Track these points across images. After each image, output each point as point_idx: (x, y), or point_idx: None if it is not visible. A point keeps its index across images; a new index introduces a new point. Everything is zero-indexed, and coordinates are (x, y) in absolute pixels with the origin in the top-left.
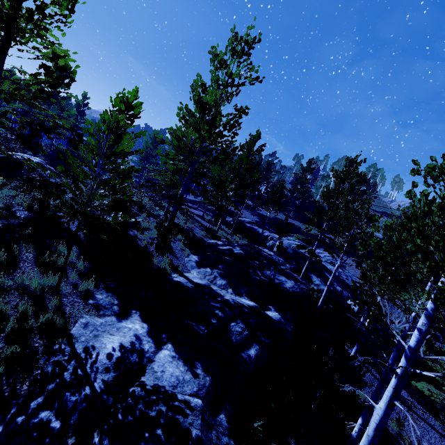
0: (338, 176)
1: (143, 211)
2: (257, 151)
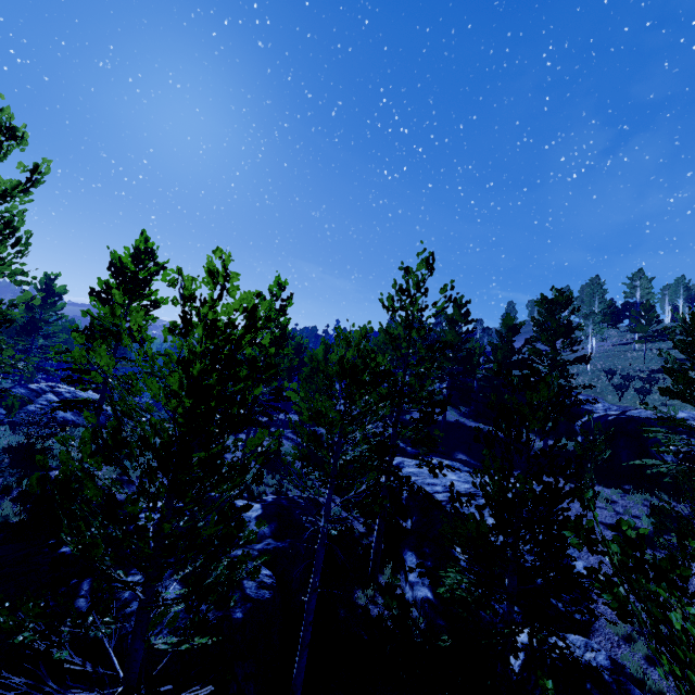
0: (386, 306)
1: (17, 466)
2: (278, 311)
